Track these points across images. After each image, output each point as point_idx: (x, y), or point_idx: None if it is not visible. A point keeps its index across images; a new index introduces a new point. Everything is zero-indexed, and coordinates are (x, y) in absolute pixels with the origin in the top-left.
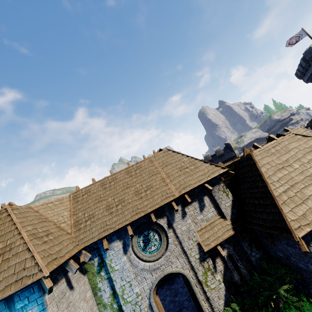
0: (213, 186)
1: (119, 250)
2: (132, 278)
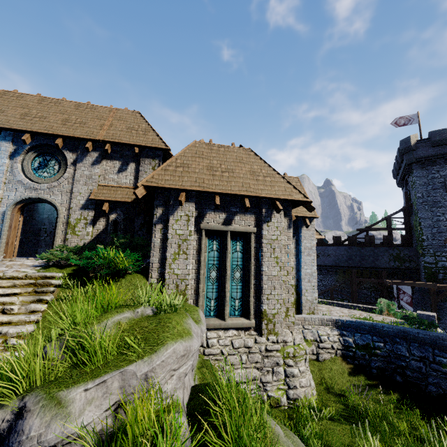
0: (146, 157)
1: (6, 152)
2: (3, 181)
